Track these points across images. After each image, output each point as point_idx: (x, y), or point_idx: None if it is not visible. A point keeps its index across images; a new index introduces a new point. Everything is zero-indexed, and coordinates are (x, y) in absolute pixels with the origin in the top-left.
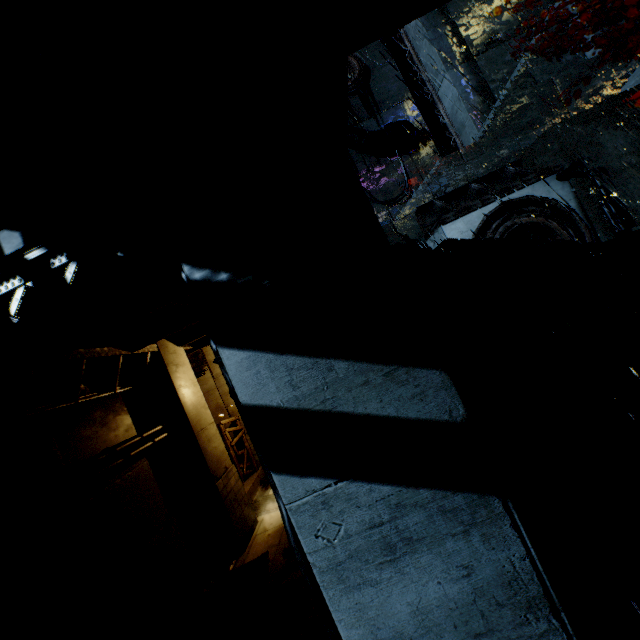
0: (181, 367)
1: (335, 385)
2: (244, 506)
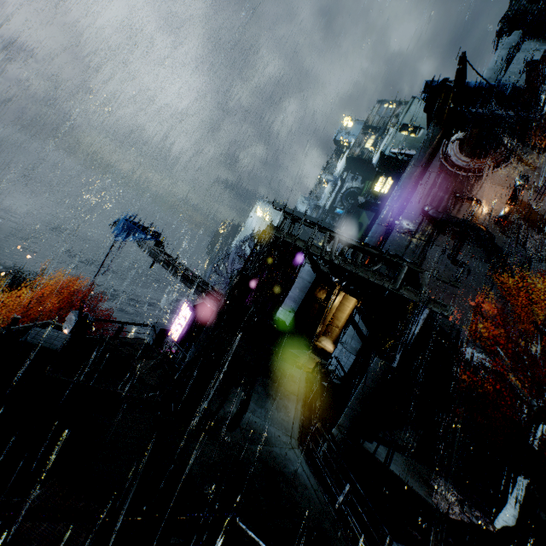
0: (341, 295)
1: (361, 325)
2: (319, 335)
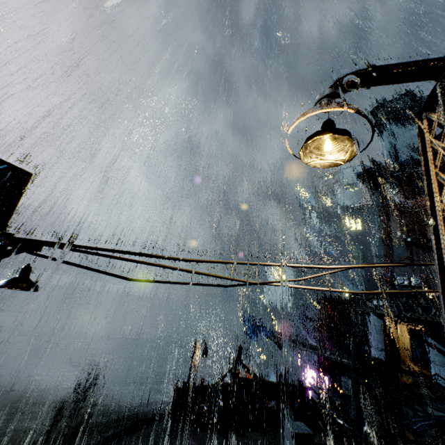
0: (398, 325)
1: (436, 344)
2: (401, 361)
